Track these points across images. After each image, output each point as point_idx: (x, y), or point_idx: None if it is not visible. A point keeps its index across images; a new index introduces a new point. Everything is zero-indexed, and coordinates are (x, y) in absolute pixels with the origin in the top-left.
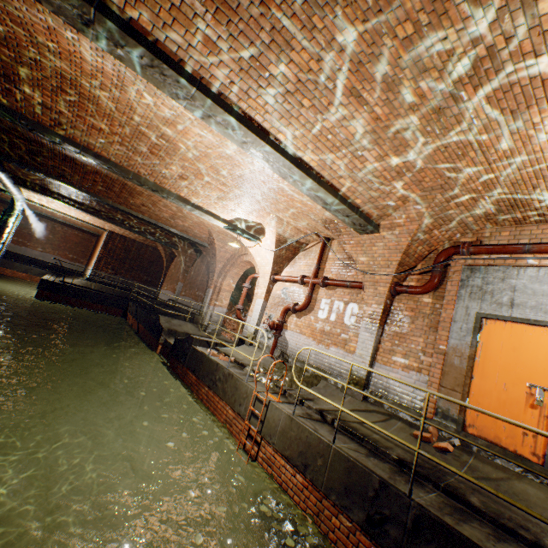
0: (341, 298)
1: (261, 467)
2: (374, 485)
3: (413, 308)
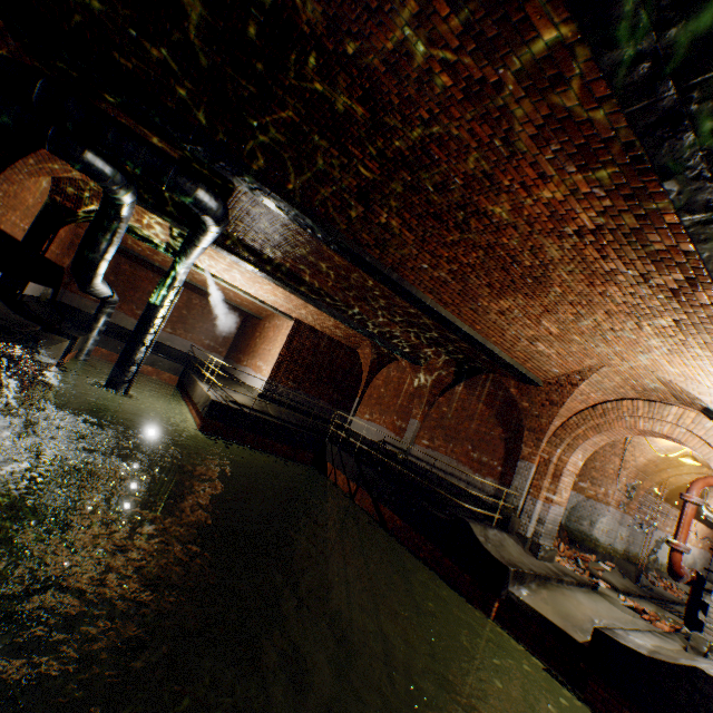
0: None
1: None
2: None
3: None
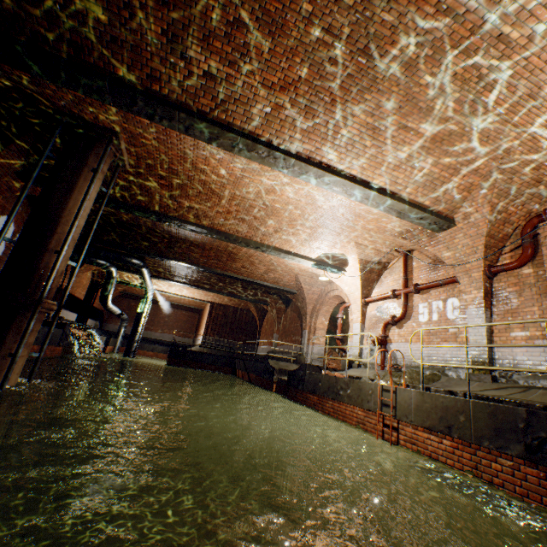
0: (437, 297)
1: (405, 448)
2: (522, 416)
3: (515, 283)
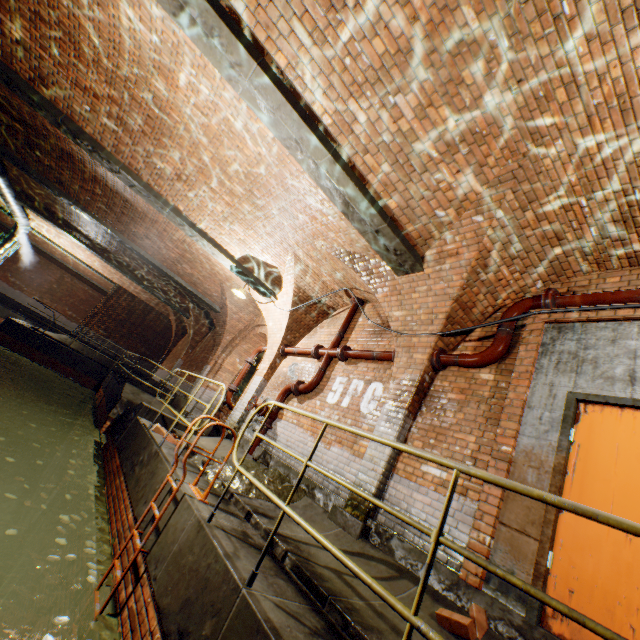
0: (362, 375)
1: (119, 632)
2: None
3: (463, 388)
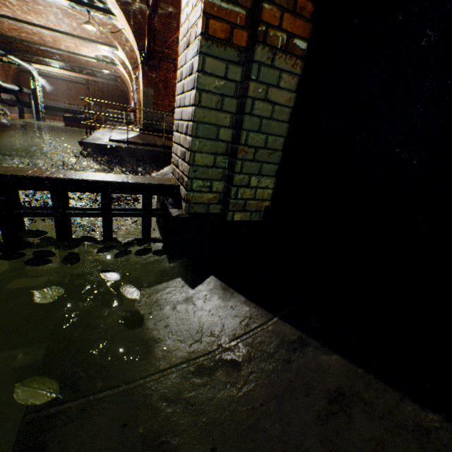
0: None
1: None
2: None
3: None
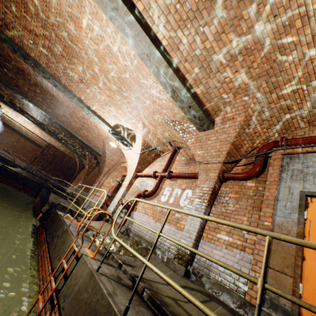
0: (180, 186)
1: None
2: None
3: (238, 191)
